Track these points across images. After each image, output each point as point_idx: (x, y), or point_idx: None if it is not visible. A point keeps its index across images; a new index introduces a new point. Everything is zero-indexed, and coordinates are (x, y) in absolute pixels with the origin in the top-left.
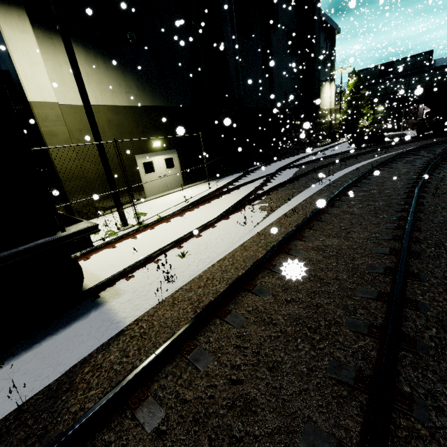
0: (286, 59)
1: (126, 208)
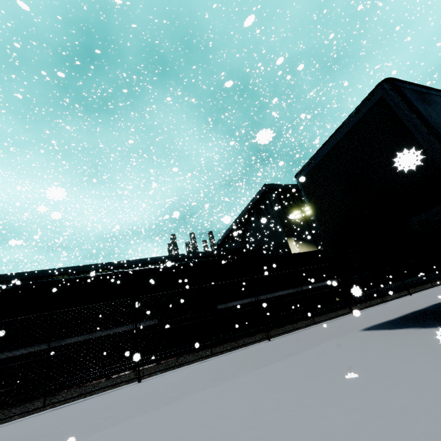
0: None
1: None
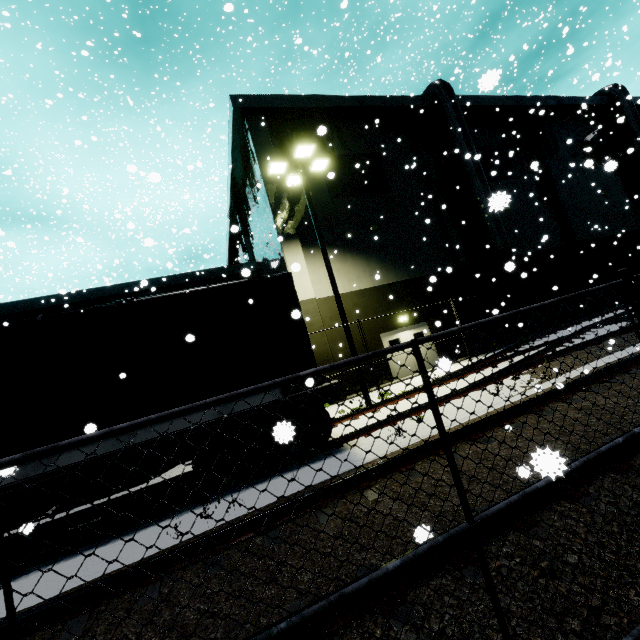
0: (583, 177)
1: (372, 391)
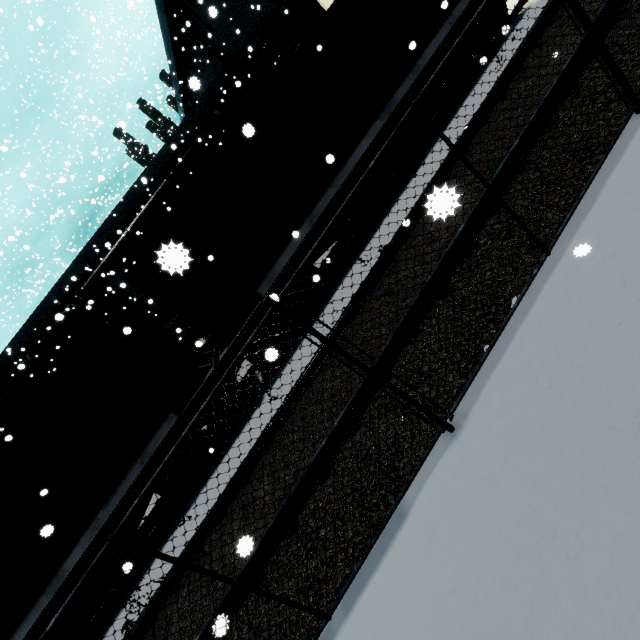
0: None
1: None
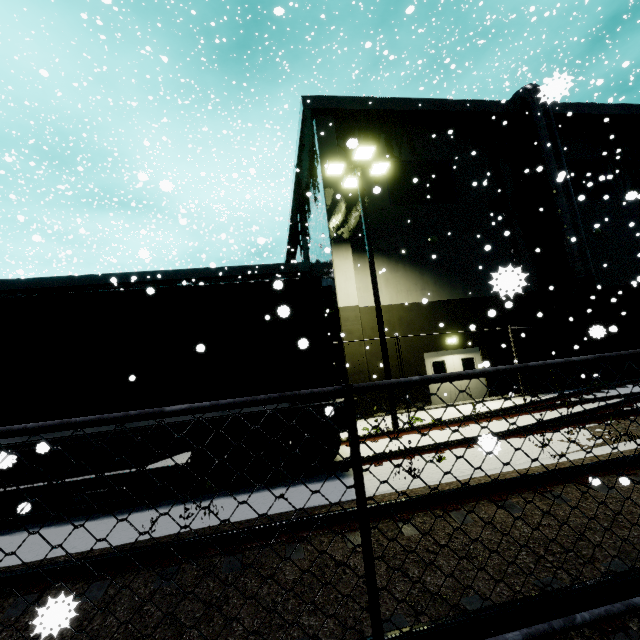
0: None
1: (405, 413)
